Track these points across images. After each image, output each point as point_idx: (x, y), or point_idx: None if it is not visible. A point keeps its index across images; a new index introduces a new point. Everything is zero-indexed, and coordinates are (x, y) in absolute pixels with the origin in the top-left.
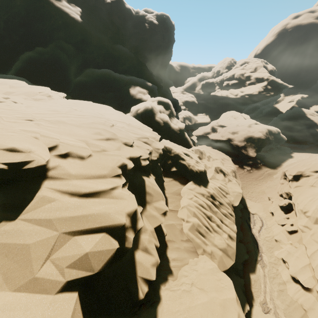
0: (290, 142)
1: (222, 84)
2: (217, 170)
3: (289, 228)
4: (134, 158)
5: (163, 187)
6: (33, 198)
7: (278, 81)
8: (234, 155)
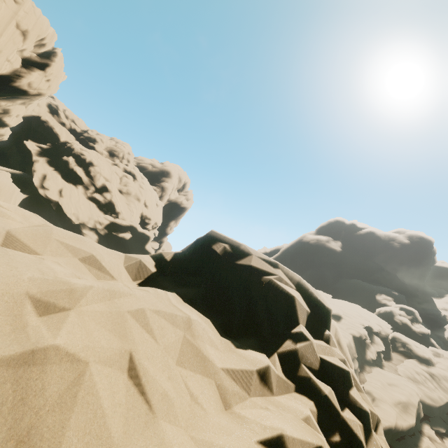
0: None
1: None
2: None
3: None
4: (369, 324)
5: (390, 353)
6: (340, 320)
7: None
8: None
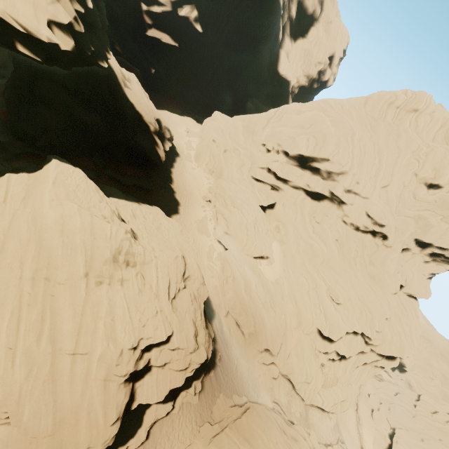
0: (119, 170)
1: None
2: None
3: (287, 389)
4: None
5: None
6: None
7: None
8: None
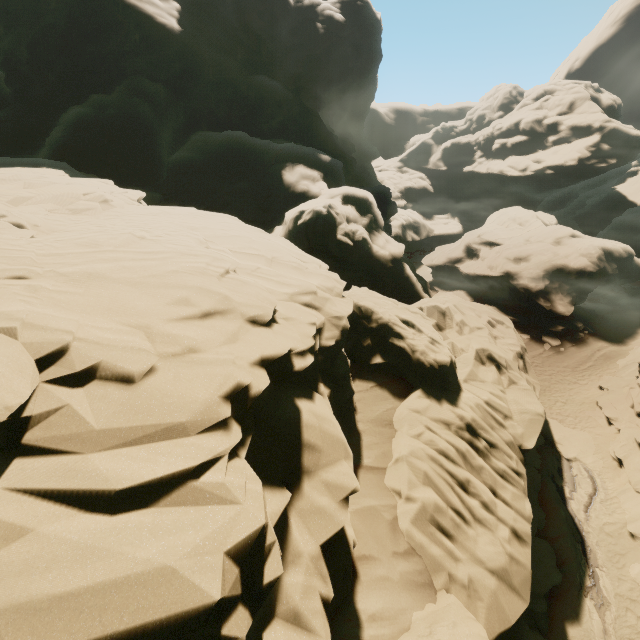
0: None
1: (491, 147)
2: (481, 356)
3: None
4: (273, 360)
5: (351, 407)
6: None
7: (629, 130)
8: (520, 310)
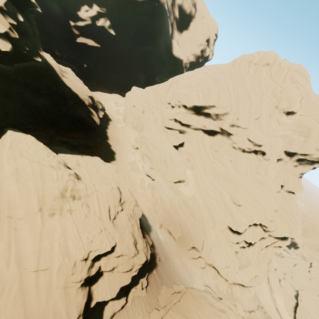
0: (66, 135)
1: None
2: None
3: (214, 275)
4: None
5: None
6: None
7: None
8: None
